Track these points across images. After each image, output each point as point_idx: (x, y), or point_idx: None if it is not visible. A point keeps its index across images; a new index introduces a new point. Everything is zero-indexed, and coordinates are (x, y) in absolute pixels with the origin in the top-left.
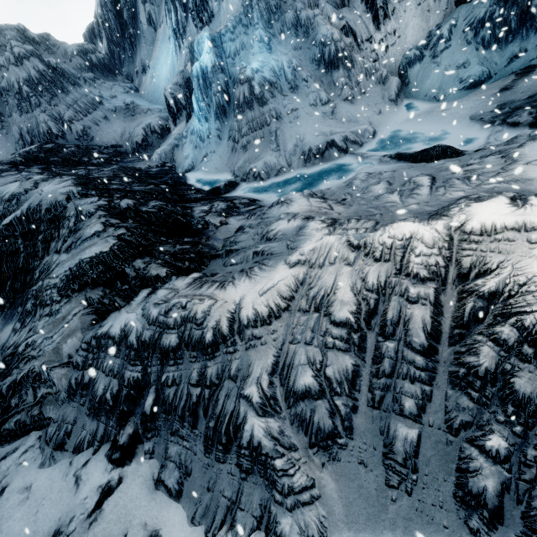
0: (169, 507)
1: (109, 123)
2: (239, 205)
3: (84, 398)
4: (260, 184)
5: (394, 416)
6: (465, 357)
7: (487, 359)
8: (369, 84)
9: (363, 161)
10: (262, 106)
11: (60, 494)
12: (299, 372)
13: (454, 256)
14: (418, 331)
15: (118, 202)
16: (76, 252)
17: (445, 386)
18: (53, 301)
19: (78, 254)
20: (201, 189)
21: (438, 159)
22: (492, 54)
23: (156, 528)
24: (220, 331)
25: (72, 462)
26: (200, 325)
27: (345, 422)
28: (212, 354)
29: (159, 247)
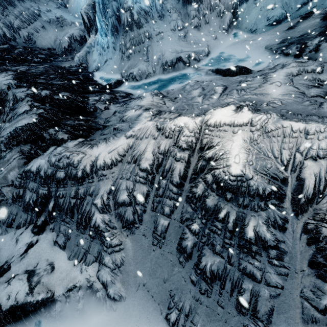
0: (60, 253)
1: (46, 31)
2: (118, 97)
3: (20, 203)
4: (136, 83)
5: (160, 215)
6: (193, 188)
7: (200, 190)
8: (212, 16)
9: (197, 72)
10: (139, 28)
11: (9, 247)
12: (121, 193)
13: (200, 137)
14: (176, 175)
15: (40, 92)
16: (14, 122)
17: (184, 202)
18: (1, 151)
19: (14, 124)
20: (101, 84)
21: (236, 74)
22: (291, 0)
23: (52, 261)
24: (85, 171)
25: (15, 233)
26: (76, 167)
27: (139, 217)
28: (81, 183)
29: (65, 121)
